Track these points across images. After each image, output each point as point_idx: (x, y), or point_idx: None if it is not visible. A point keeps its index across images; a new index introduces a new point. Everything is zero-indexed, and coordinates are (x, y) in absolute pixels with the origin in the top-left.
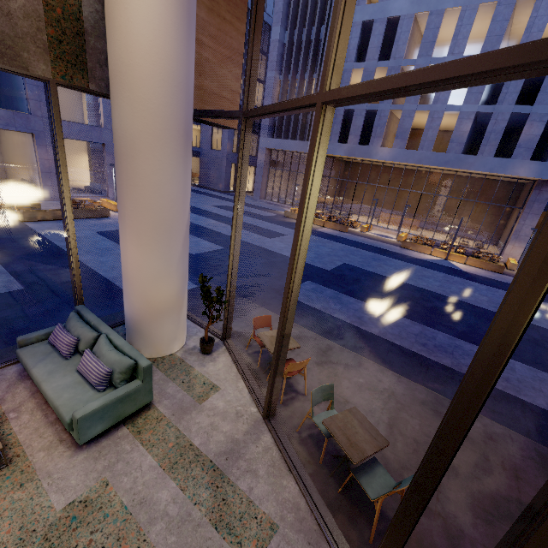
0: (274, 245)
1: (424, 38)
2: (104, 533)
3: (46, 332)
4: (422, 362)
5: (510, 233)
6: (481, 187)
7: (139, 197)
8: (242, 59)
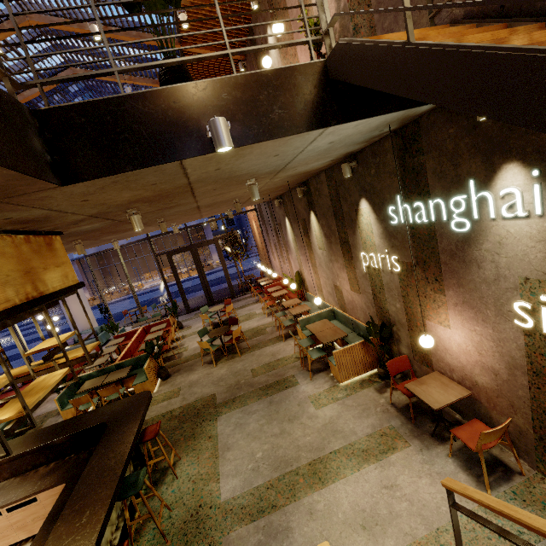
0: None
1: None
2: None
3: None
4: None
5: (210, 251)
6: (187, 236)
7: None
8: None
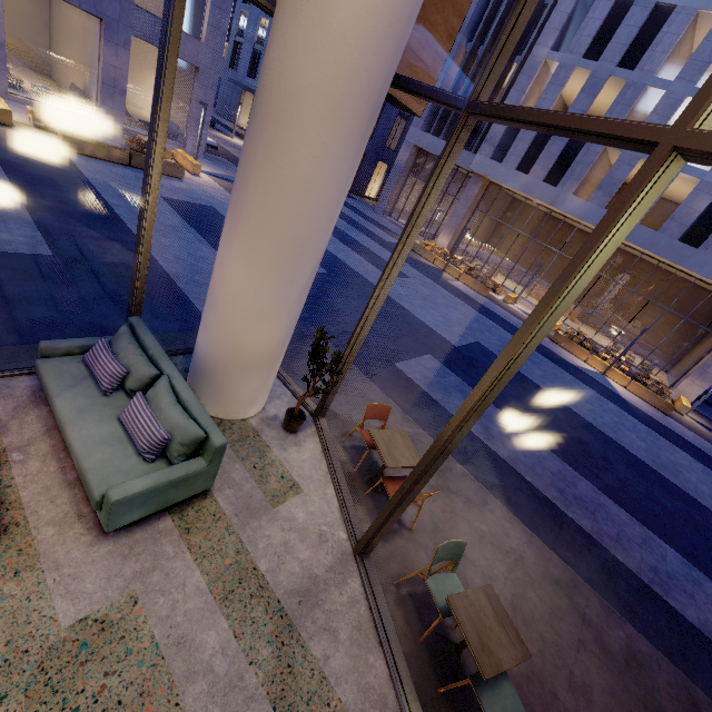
0: (392, 288)
1: (696, 53)
2: (124, 679)
3: (82, 344)
4: (556, 516)
5: (695, 364)
6: (679, 292)
7: (274, 191)
8: (469, 5)
